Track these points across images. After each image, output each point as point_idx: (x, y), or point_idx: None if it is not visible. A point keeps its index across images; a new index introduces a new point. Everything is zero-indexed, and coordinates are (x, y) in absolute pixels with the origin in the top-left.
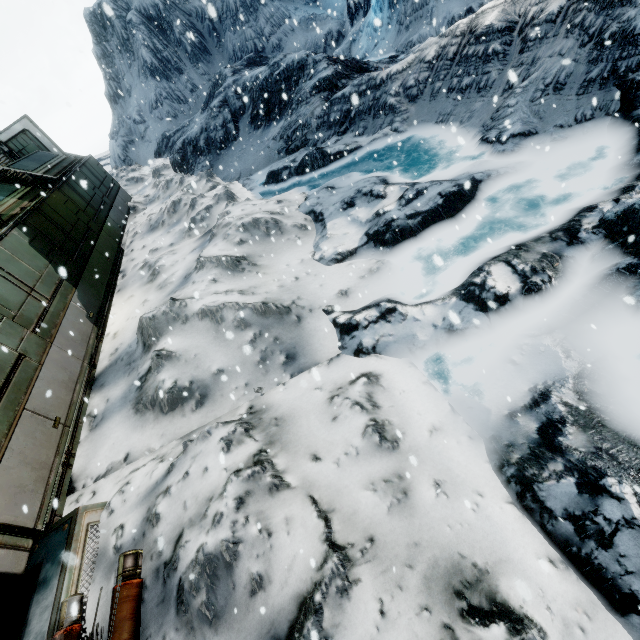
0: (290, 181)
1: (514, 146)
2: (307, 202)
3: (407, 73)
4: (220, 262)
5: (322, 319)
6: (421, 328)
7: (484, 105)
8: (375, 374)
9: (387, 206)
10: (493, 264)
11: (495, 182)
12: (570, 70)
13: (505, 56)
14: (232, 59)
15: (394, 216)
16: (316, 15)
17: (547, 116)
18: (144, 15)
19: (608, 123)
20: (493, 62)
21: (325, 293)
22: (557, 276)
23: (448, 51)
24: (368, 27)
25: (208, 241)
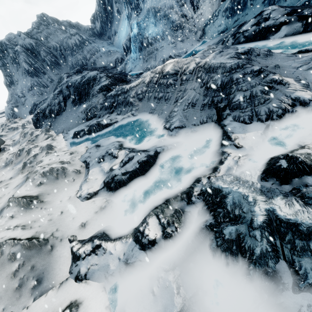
0: (84, 137)
1: (176, 133)
2: (84, 155)
3: (138, 87)
4: (19, 202)
5: (66, 247)
6: (112, 260)
7: (167, 108)
8: (78, 302)
9: (115, 165)
10: (151, 216)
11: (166, 153)
12: (197, 97)
13: (175, 86)
14: (71, 68)
15: (116, 173)
16: (111, 50)
17: (189, 118)
18: (25, 48)
19: (213, 125)
20: (170, 88)
21: (73, 225)
22: (180, 226)
23: (154, 79)
24: (131, 59)
25: (25, 181)
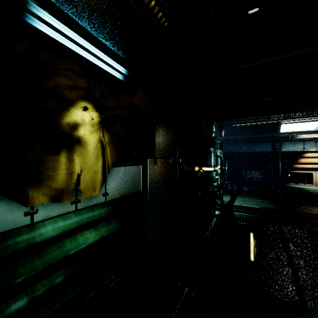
0: None
1: None
2: None
3: None
4: None
5: None
6: None
7: None
8: None
9: None
10: None
11: None
12: None
13: None
14: None
15: None
16: None
17: None
18: None
19: None
20: None
21: None
22: None
23: None
24: None
25: None
